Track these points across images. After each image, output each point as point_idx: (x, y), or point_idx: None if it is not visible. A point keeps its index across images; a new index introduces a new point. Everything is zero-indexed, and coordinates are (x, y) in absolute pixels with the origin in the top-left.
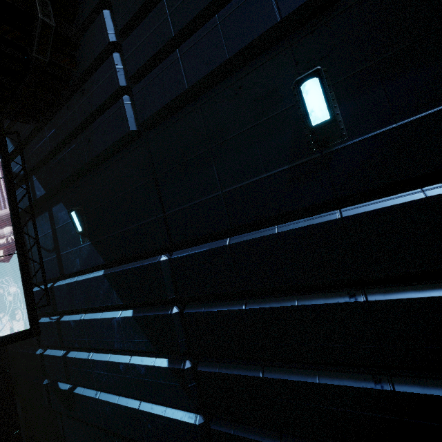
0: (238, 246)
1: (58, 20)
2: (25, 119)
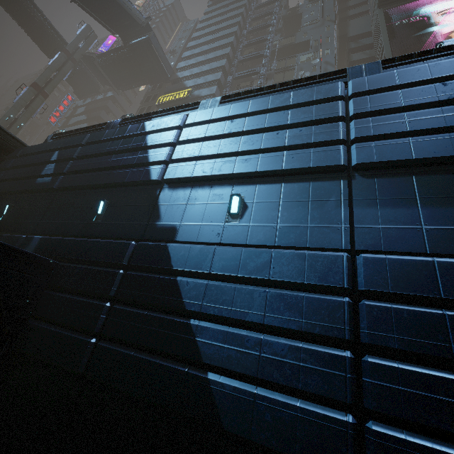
0: None
1: (0, 154)
2: None
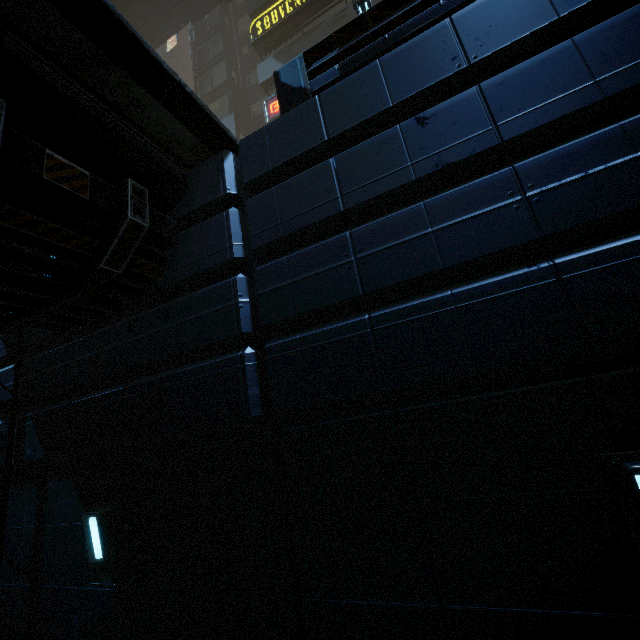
0: None
1: (152, 211)
2: (45, 327)
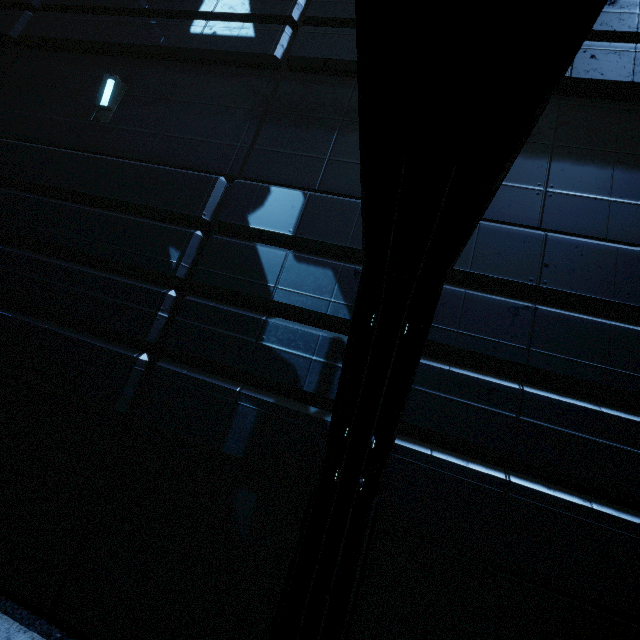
0: (0, 143)
1: None
2: None
